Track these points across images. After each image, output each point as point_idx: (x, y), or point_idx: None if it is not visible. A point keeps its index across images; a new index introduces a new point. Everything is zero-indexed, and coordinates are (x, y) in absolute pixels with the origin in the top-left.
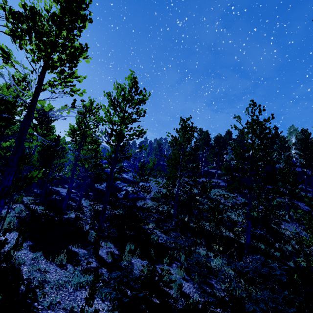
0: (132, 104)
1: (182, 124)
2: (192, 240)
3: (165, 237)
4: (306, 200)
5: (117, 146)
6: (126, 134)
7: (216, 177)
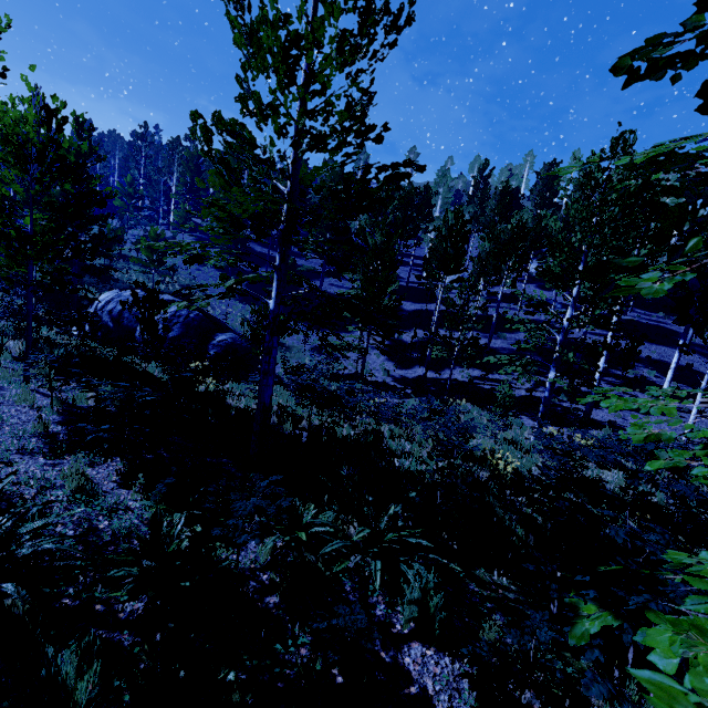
0: None
1: None
2: None
3: None
4: None
5: None
6: None
7: (188, 231)
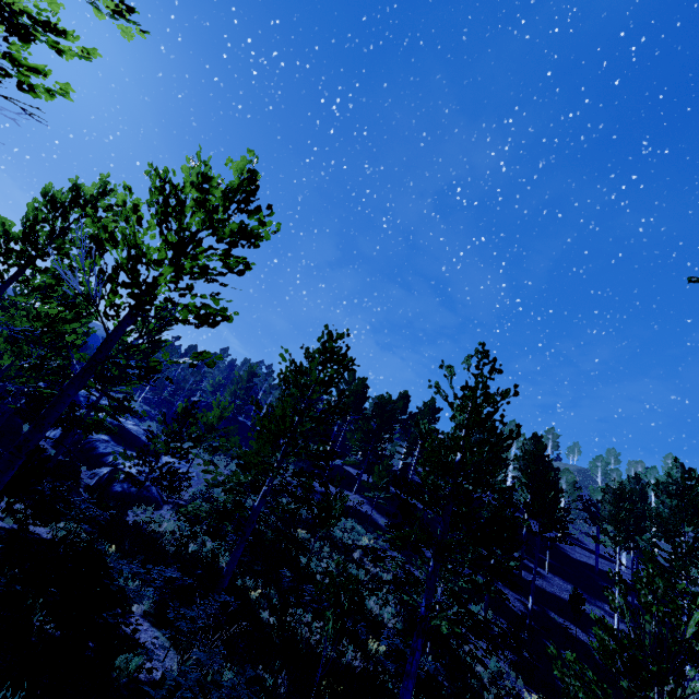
0: (220, 231)
1: (324, 343)
2: (255, 698)
3: (171, 656)
4: (597, 632)
5: (121, 326)
6: (166, 299)
7: (356, 488)
